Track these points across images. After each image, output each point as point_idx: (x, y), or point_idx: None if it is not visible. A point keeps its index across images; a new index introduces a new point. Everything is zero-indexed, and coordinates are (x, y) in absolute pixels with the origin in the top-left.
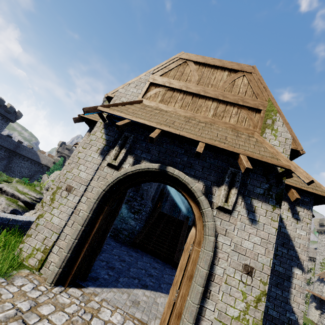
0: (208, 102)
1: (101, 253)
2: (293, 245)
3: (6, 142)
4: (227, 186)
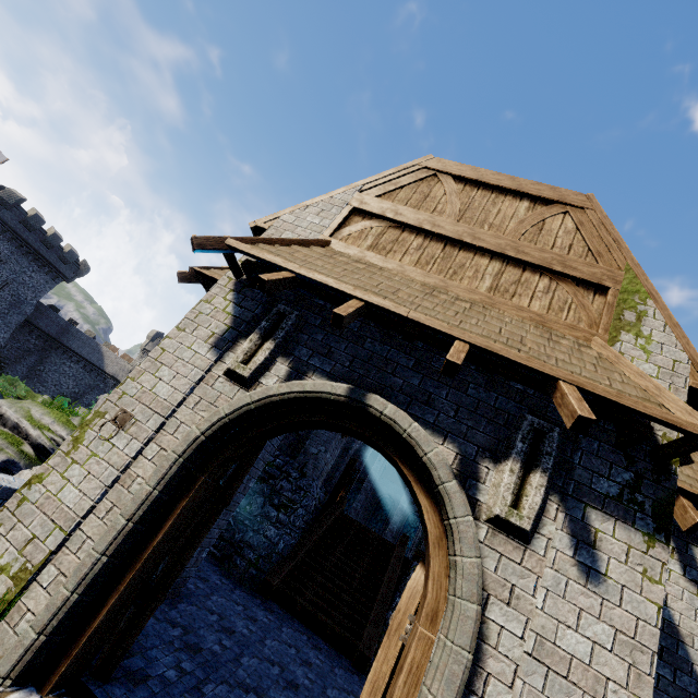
0: (480, 259)
1: (178, 602)
2: (688, 657)
3: (46, 319)
4: (520, 462)
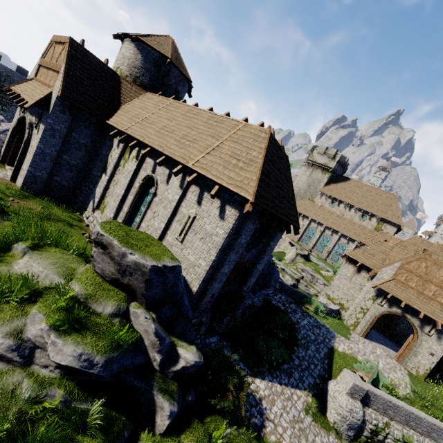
0: (431, 287)
1: None
2: None
3: None
4: (431, 327)
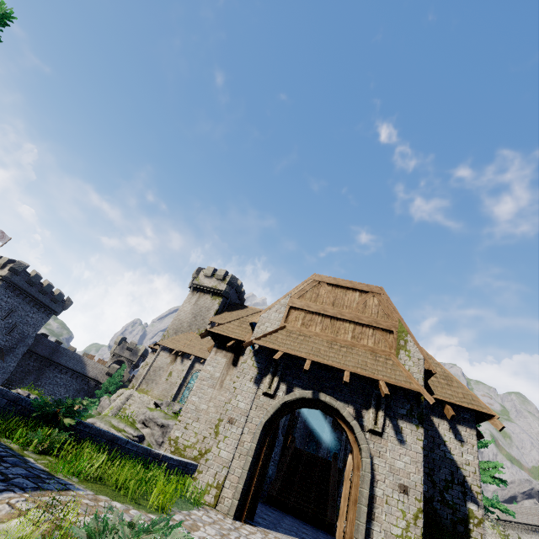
0: (345, 324)
1: None
2: (461, 473)
3: (41, 345)
4: (374, 408)
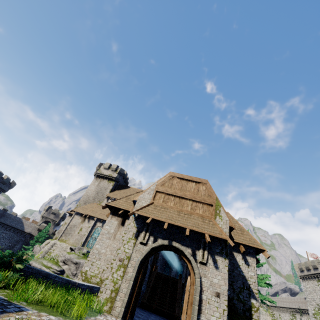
0: (187, 201)
1: None
2: (248, 283)
3: None
4: (202, 249)
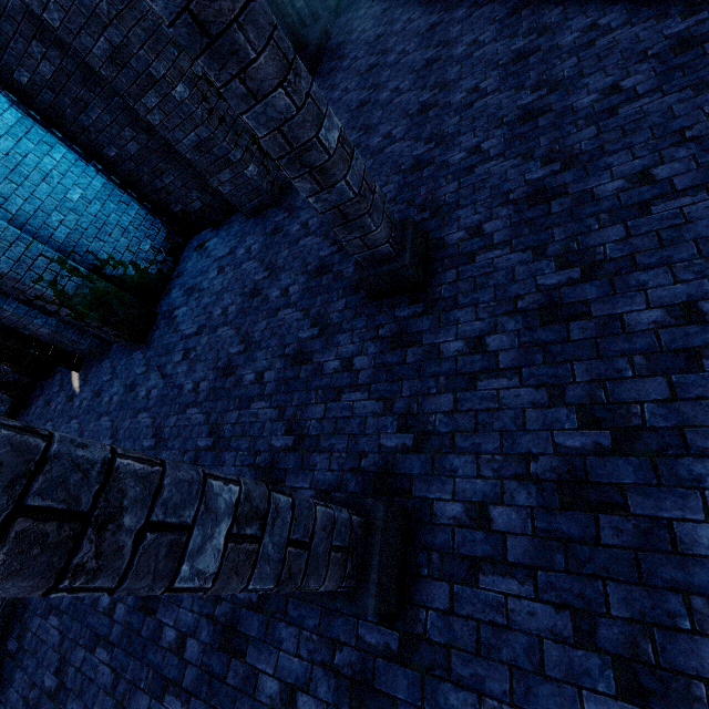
0: None
1: None
2: None
3: None
4: None
